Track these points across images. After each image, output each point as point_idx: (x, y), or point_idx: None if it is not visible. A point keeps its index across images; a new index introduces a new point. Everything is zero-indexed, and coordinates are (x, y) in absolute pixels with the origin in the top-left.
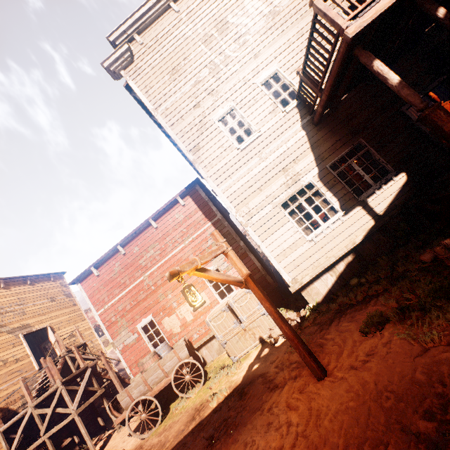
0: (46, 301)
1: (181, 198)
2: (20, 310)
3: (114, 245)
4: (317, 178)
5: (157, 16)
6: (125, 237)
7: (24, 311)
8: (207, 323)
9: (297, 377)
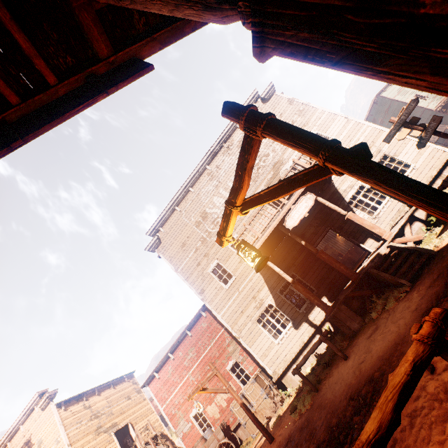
0: (124, 400)
1: (203, 311)
2: (109, 411)
3: (166, 353)
4: (273, 300)
5: (169, 215)
6: (172, 346)
7: (112, 412)
8: (231, 410)
9: (266, 444)
